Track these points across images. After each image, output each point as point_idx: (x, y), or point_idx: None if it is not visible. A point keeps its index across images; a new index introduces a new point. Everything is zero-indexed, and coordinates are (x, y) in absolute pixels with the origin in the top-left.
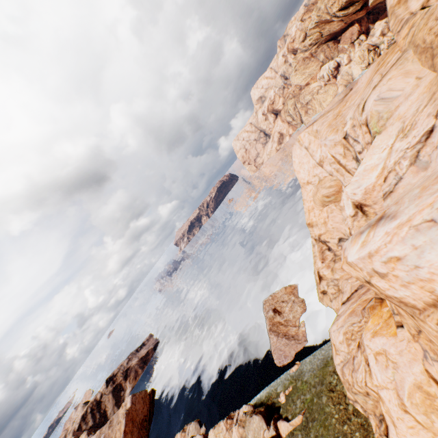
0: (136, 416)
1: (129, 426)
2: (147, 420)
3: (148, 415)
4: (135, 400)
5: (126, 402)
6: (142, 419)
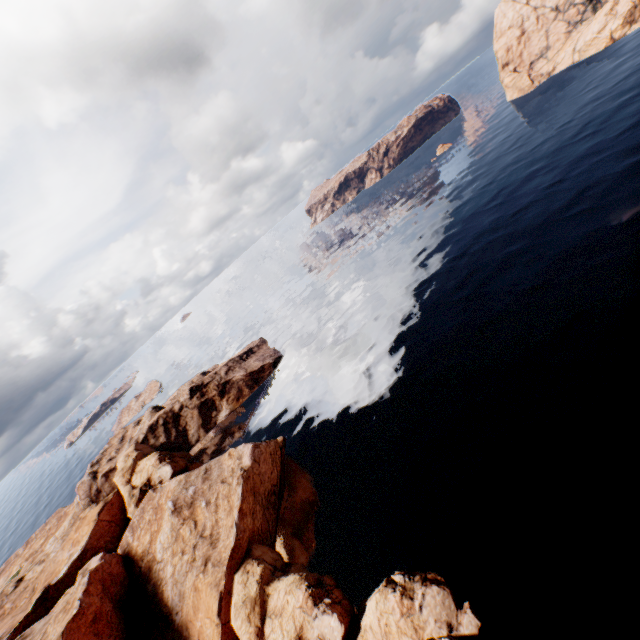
0: (259, 484)
1: (247, 501)
2: (276, 493)
3: (278, 485)
4: (258, 455)
5: (240, 454)
6: (269, 491)
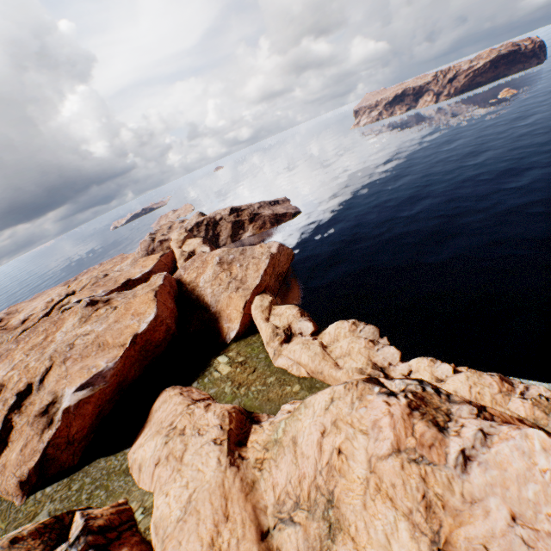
0: (277, 266)
1: (270, 269)
2: (282, 277)
3: (285, 274)
4: (281, 250)
5: (270, 246)
6: (280, 273)
